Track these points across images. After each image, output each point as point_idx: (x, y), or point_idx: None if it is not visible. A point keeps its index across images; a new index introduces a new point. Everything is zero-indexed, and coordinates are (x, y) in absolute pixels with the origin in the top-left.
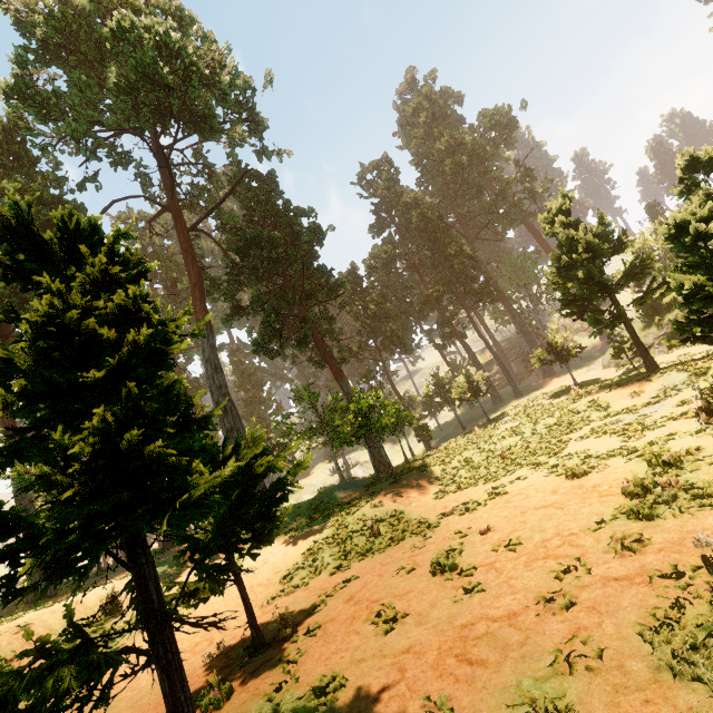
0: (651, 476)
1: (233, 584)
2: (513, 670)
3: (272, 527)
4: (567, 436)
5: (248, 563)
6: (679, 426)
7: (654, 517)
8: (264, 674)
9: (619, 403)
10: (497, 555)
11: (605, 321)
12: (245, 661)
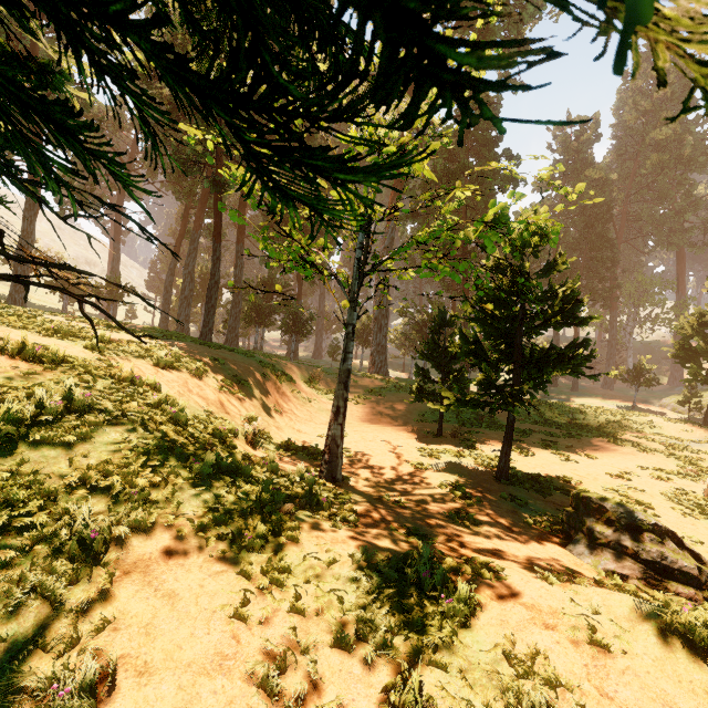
0: (680, 466)
1: (439, 402)
2: (601, 483)
3: (464, 387)
4: (623, 431)
5: (388, 396)
6: (707, 458)
7: (677, 477)
8: (455, 444)
9: (670, 432)
10: (581, 457)
11: (702, 376)
12: (435, 436)
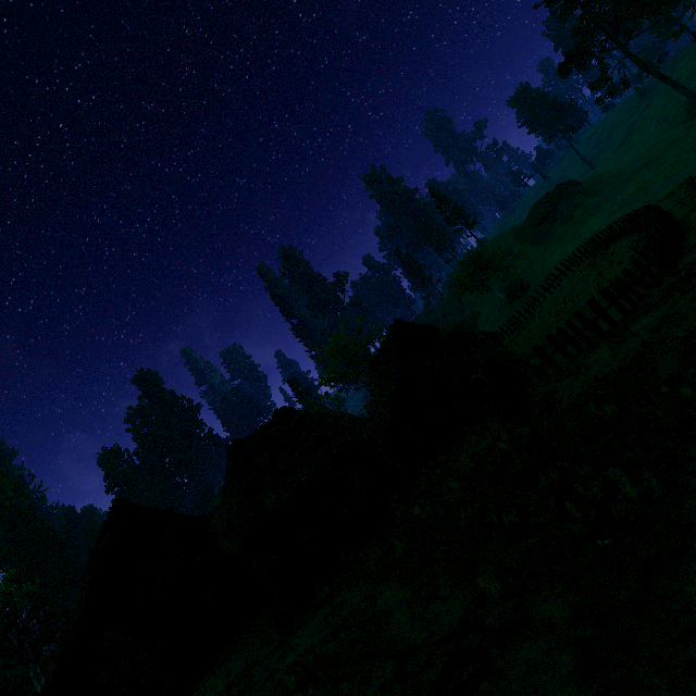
0: None
1: None
2: None
3: None
4: None
5: None
6: None
7: None
8: None
9: None
10: None
11: None
12: None
